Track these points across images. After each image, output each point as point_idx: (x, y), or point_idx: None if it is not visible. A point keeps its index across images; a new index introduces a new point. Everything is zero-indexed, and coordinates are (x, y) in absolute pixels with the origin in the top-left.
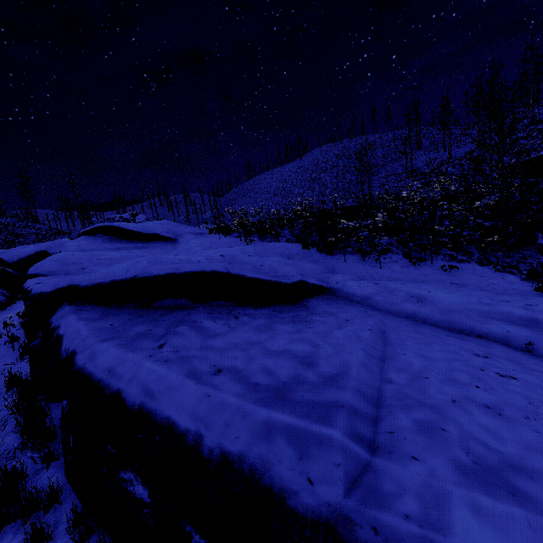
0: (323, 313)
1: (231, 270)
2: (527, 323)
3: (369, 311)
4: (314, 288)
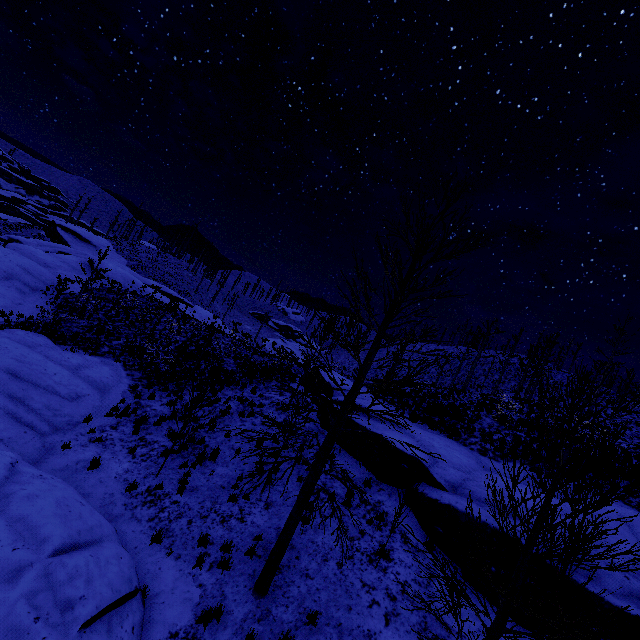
0: None
1: None
2: None
3: None
4: None
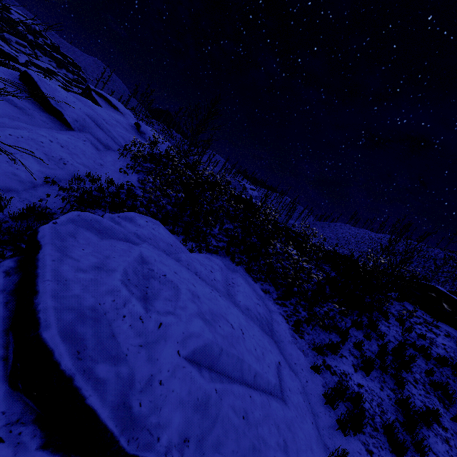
0: (37, 110)
1: (39, 83)
2: (29, 130)
3: (49, 125)
4: (64, 120)
